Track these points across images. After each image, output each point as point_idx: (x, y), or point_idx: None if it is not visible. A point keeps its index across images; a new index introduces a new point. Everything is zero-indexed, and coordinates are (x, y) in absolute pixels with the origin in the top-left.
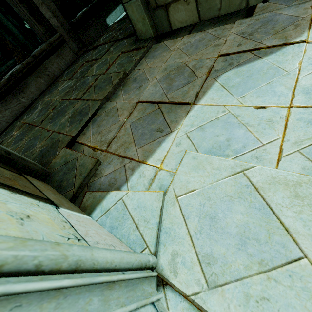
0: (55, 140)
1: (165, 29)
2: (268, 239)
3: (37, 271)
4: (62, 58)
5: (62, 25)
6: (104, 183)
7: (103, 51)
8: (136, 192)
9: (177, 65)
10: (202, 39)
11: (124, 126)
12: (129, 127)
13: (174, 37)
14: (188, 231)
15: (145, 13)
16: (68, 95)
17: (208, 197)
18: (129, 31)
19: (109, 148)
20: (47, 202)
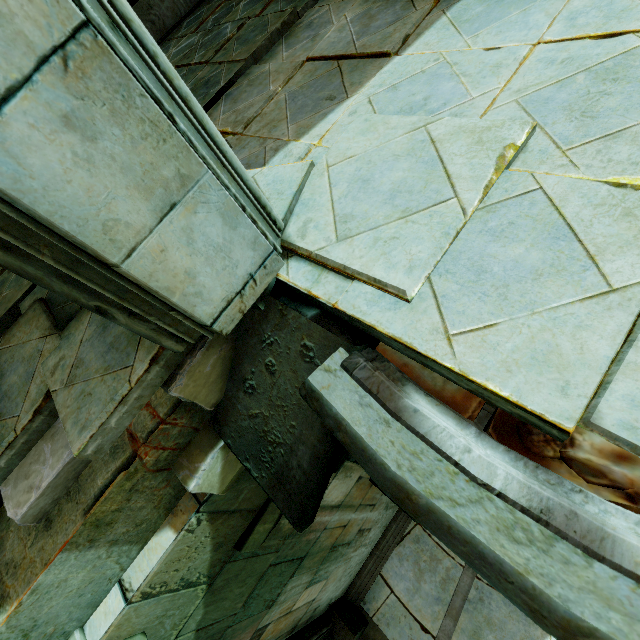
0: None
1: None
2: (423, 189)
3: (155, 61)
4: None
5: None
6: None
7: None
8: (274, 167)
9: None
10: None
11: (276, 98)
12: (283, 100)
13: None
14: (331, 198)
15: None
16: (187, 58)
17: (369, 160)
18: None
19: (246, 131)
20: None
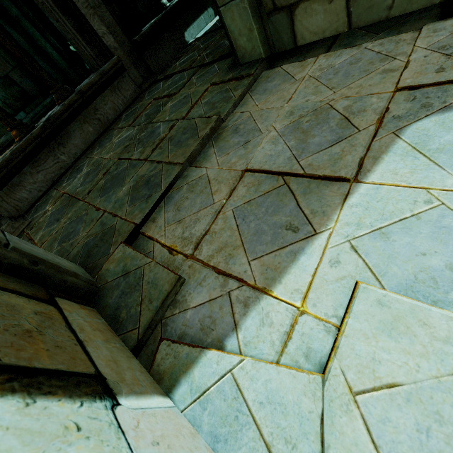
0: (107, 228)
1: (286, 45)
2: None
3: None
4: (119, 94)
5: (120, 45)
6: (191, 323)
7: (181, 82)
8: (260, 363)
9: (312, 105)
10: (355, 60)
11: (222, 213)
12: (231, 217)
13: (300, 58)
14: None
15: (253, 20)
16: (127, 152)
17: (437, 412)
18: (221, 51)
19: (197, 253)
20: (95, 391)
